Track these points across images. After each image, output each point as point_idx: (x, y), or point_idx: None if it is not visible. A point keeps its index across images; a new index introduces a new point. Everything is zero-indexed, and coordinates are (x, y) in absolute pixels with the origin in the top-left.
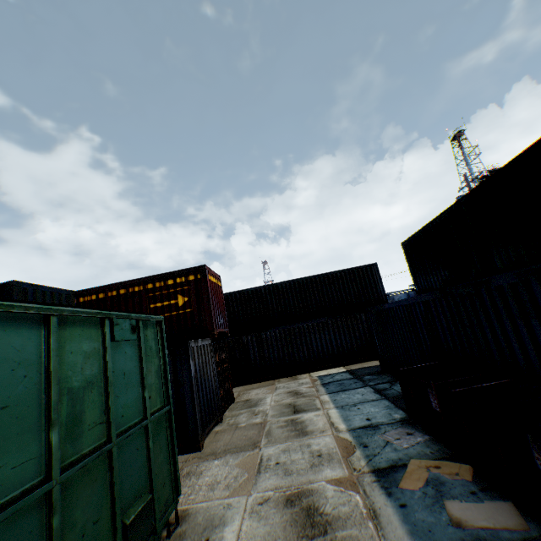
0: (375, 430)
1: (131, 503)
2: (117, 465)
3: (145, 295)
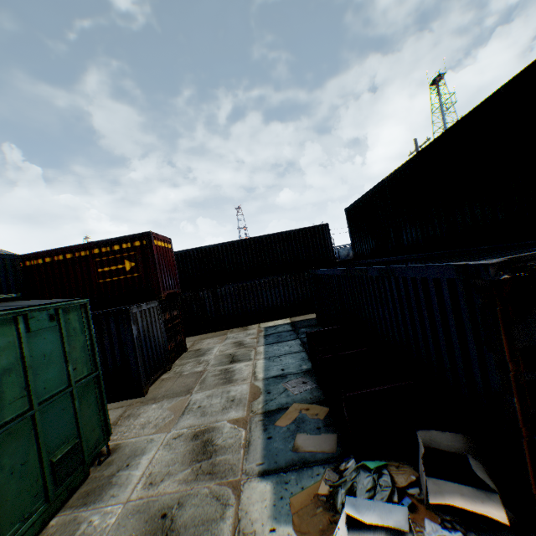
0: (282, 379)
1: (59, 447)
2: (41, 424)
3: (93, 260)
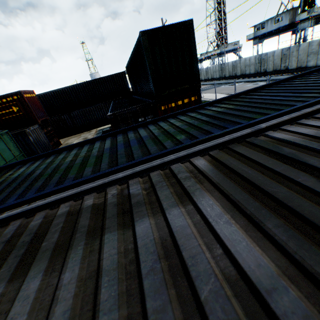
0: None
1: None
2: None
3: None
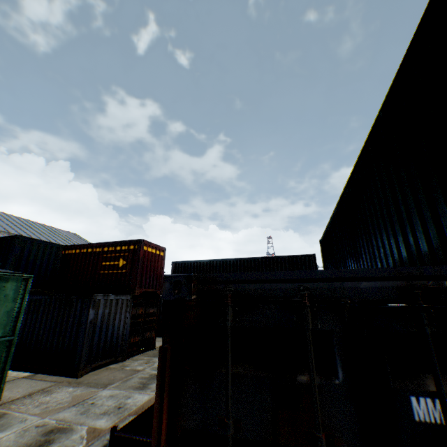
0: None
1: None
2: None
3: (102, 255)
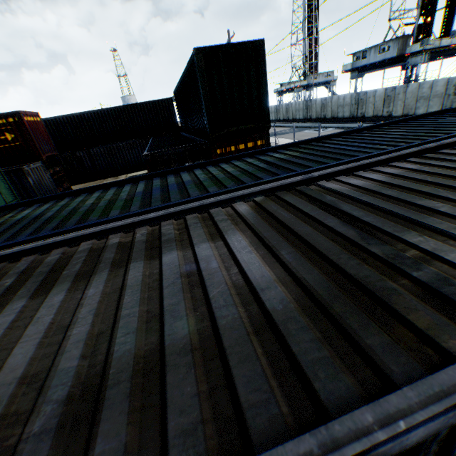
0: None
1: None
2: None
3: None
